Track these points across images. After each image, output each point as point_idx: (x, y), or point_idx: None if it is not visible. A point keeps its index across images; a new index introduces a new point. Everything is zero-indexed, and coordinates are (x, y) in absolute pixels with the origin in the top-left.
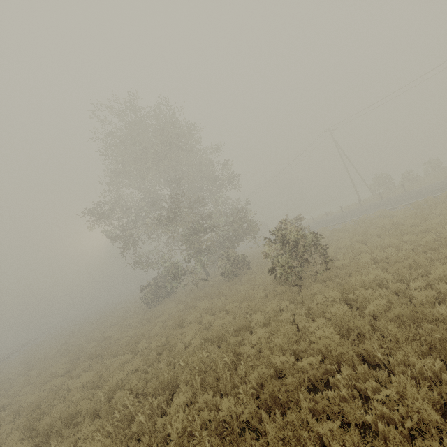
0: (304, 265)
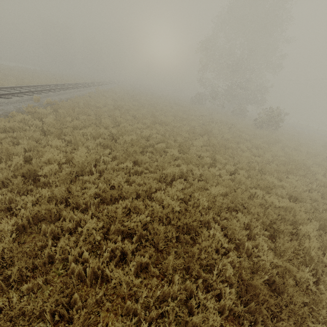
0: (266, 127)
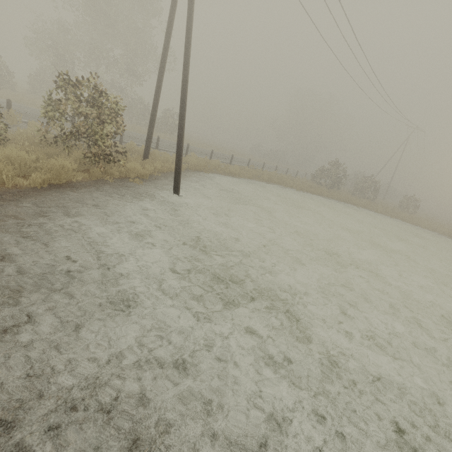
0: None
